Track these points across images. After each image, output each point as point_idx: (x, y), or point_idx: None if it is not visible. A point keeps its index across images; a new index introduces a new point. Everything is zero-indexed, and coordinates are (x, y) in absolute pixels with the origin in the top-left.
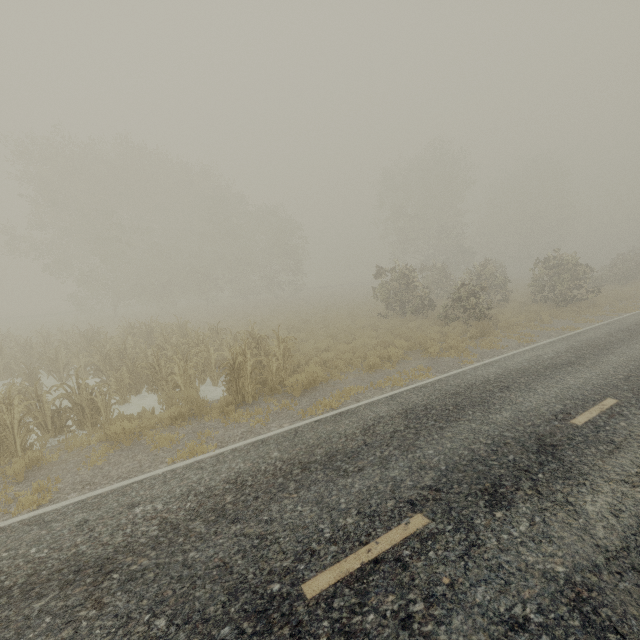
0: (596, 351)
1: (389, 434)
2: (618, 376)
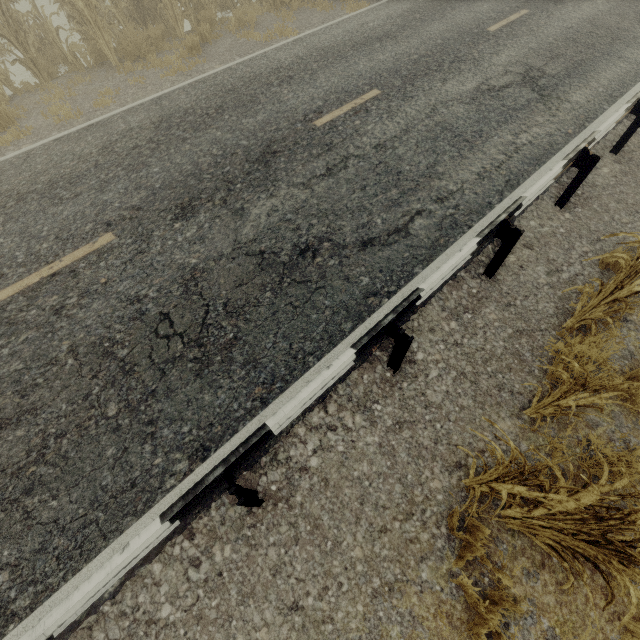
0: None
1: None
2: None
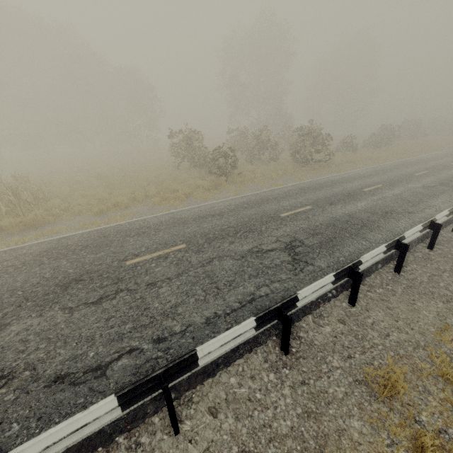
0: (252, 205)
1: (2, 268)
2: (224, 226)
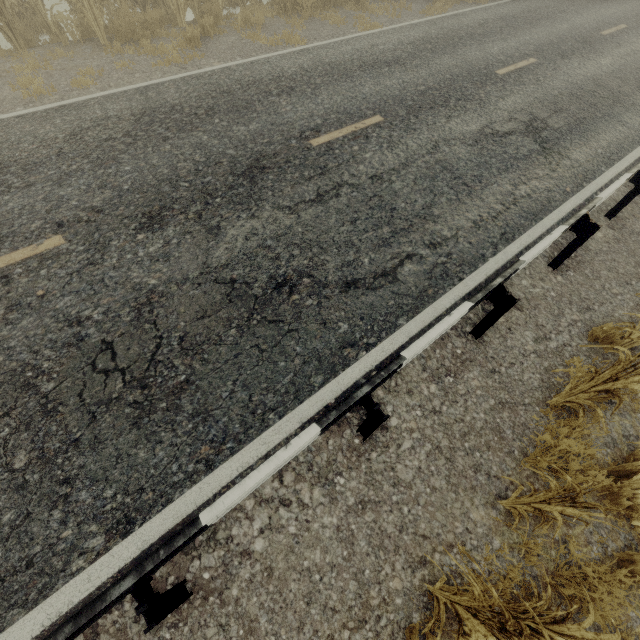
0: None
1: (498, 28)
2: (632, 13)
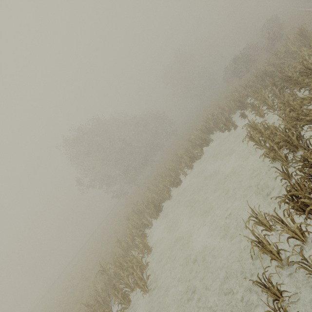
0: None
1: None
2: None
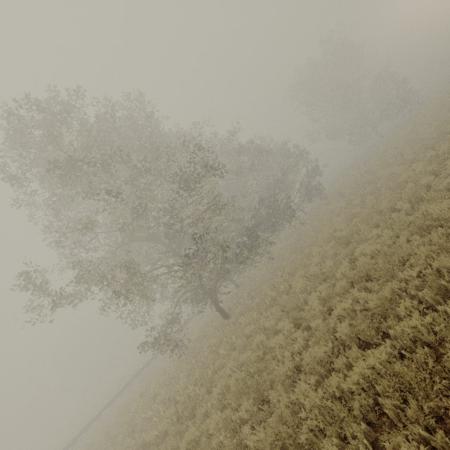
0: None
1: None
2: None
